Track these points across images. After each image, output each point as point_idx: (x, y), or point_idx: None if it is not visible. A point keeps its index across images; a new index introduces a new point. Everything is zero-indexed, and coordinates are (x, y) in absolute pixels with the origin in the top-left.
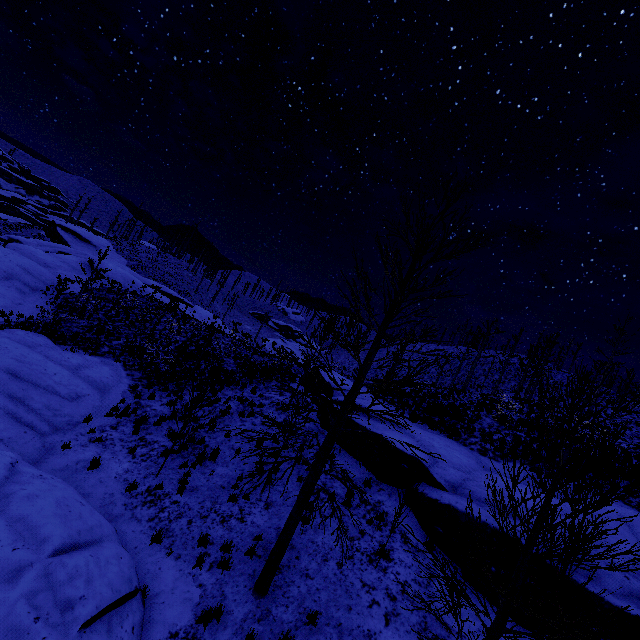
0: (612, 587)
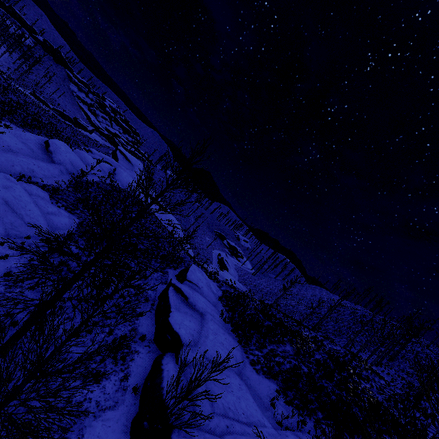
0: None
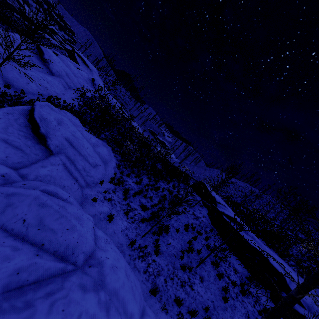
0: None
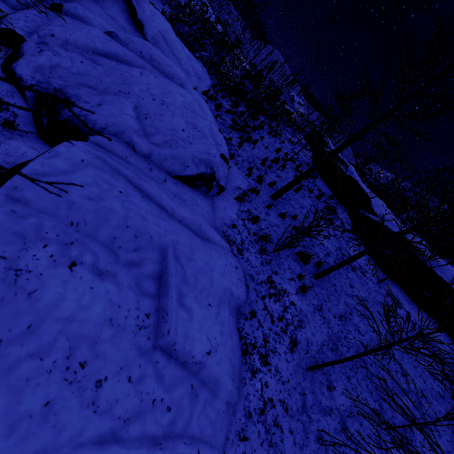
0: (450, 278)
